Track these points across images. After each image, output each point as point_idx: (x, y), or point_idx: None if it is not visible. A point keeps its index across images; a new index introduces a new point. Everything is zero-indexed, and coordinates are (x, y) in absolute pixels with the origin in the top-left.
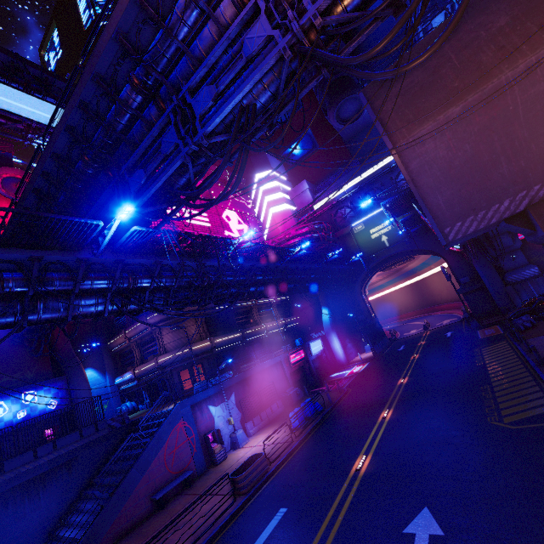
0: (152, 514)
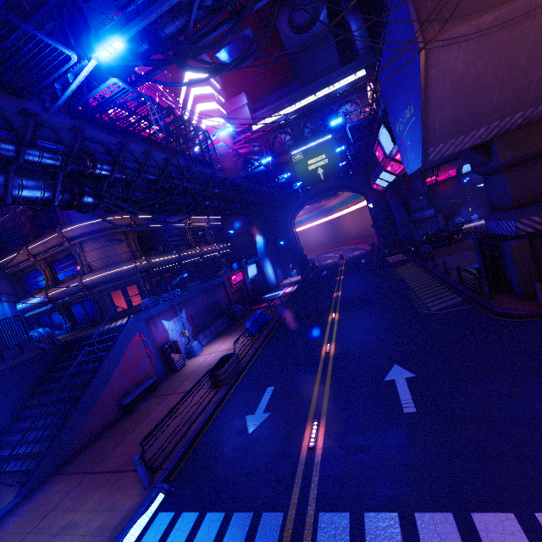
0: (121, 418)
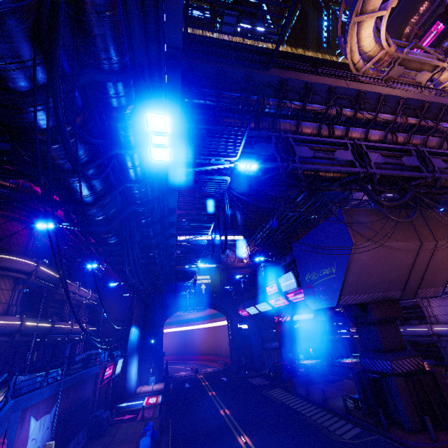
0: None
